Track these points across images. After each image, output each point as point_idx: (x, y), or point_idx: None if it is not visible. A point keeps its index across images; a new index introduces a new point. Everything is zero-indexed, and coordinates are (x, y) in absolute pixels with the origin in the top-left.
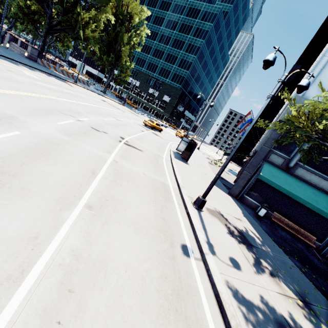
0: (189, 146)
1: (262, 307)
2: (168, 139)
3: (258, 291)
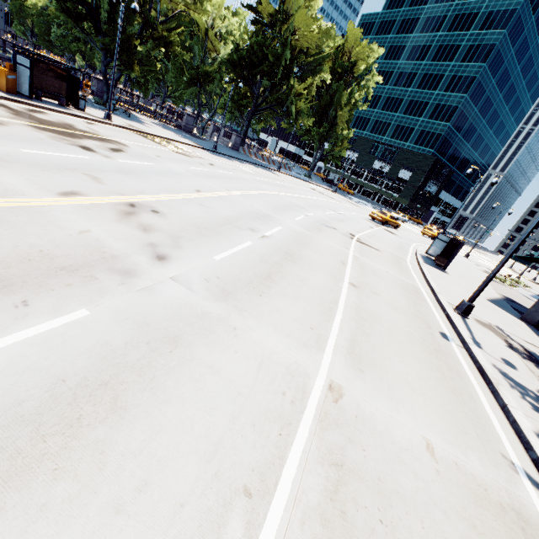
0: (449, 247)
1: (537, 395)
2: (410, 239)
3: (536, 388)
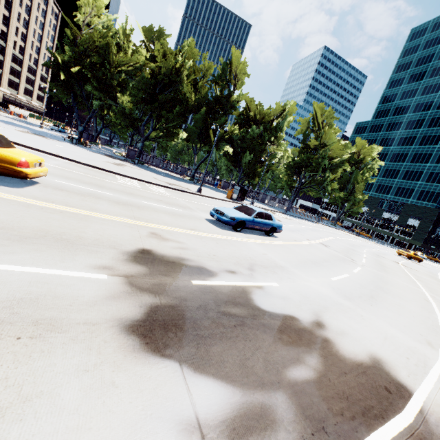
0: None
1: None
2: (434, 269)
3: None
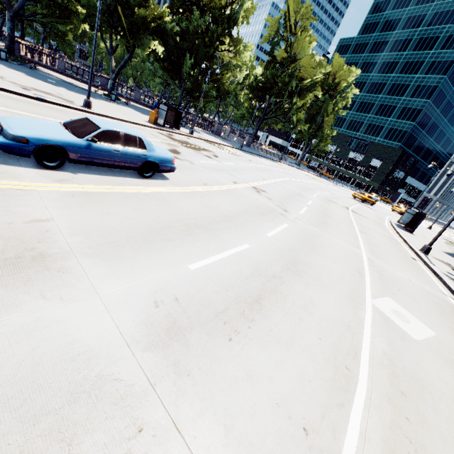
0: (415, 217)
1: None
2: (384, 213)
3: None
